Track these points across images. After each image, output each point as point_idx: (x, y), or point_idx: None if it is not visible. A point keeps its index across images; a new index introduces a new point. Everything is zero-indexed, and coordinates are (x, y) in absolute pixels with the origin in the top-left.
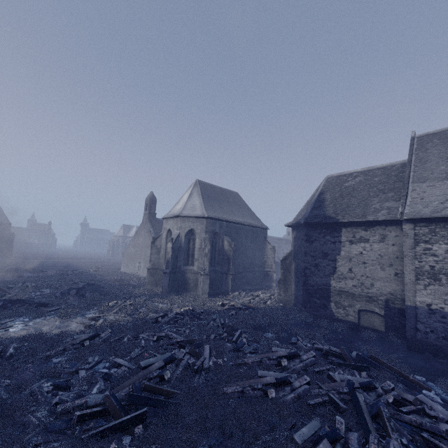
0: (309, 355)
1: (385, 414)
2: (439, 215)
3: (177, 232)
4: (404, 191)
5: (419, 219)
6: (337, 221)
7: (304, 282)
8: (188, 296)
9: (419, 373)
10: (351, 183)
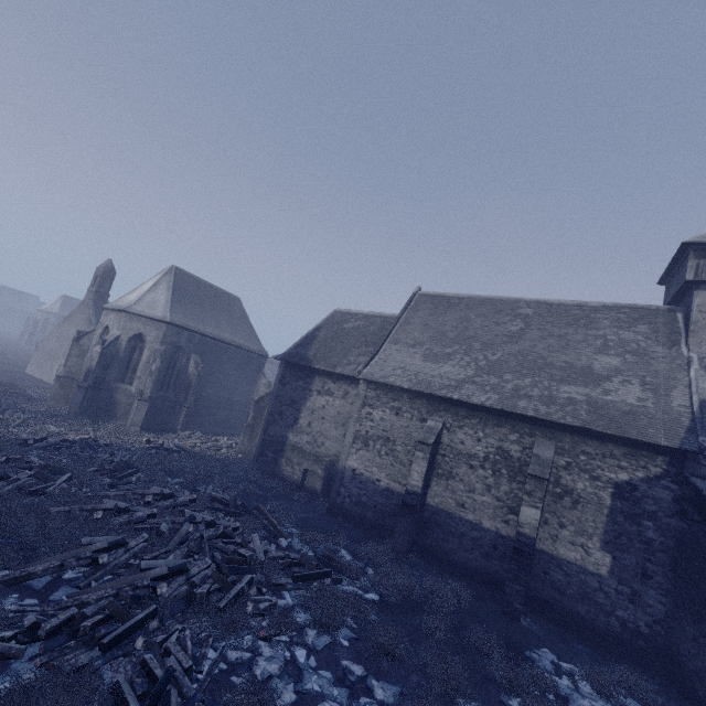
0: (188, 498)
1: (194, 536)
2: (384, 381)
3: (117, 333)
4: (376, 349)
5: (373, 381)
6: (310, 366)
7: (264, 431)
8: (110, 425)
9: (304, 529)
10: (350, 326)
